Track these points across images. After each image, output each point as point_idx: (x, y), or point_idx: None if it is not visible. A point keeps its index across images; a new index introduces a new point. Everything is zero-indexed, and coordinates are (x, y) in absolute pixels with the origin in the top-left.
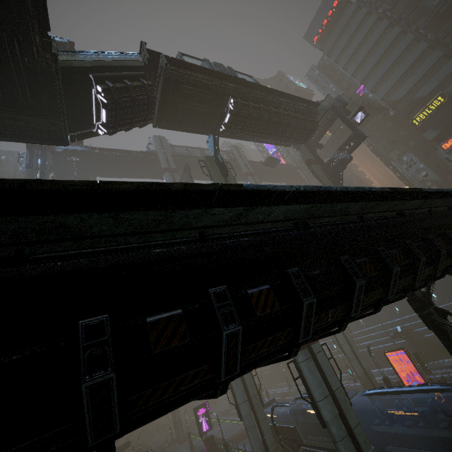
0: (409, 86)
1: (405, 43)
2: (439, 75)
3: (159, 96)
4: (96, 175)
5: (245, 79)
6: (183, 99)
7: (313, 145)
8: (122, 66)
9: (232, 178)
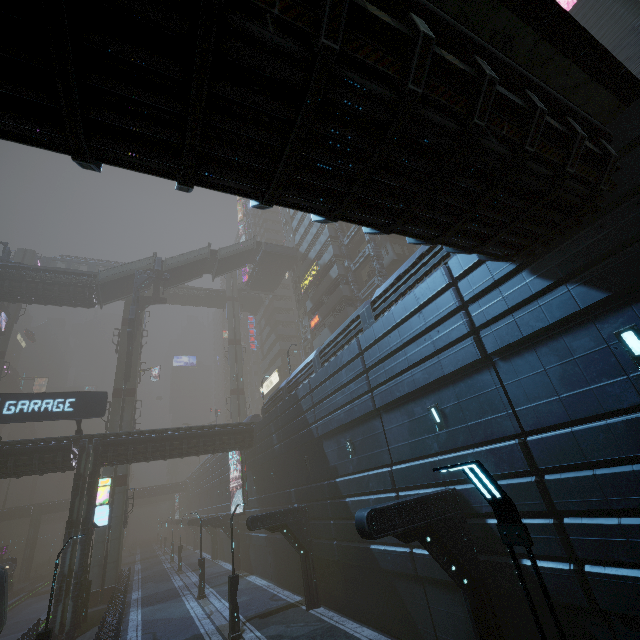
0: (308, 242)
1: None
2: (320, 241)
3: None
4: None
5: None
6: None
7: (144, 301)
8: None
9: None
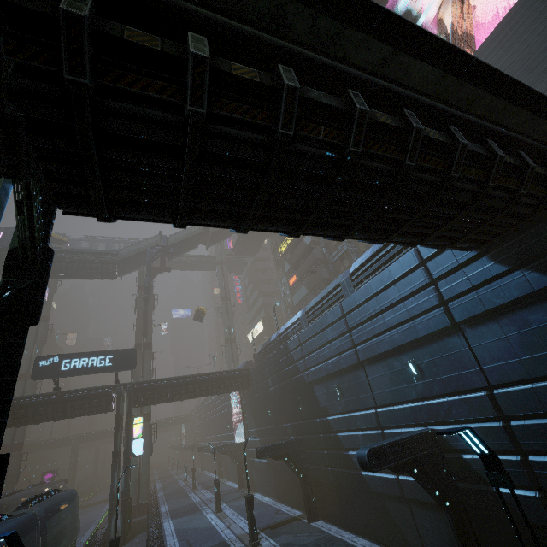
0: None
1: None
2: None
3: None
4: None
5: None
6: None
7: (153, 270)
8: None
9: None
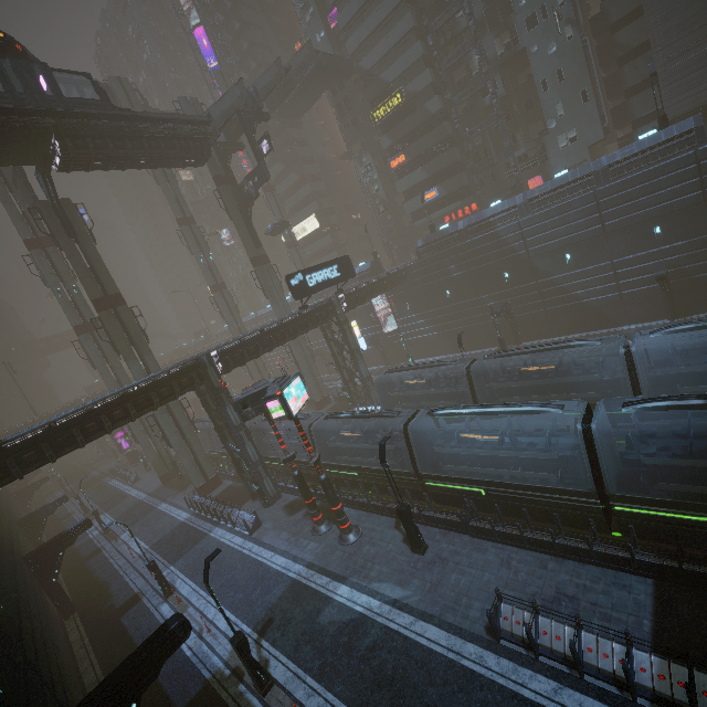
0: (379, 55)
1: None
2: (405, 60)
3: None
4: None
5: (72, 109)
6: None
7: (226, 149)
8: None
9: (86, 236)
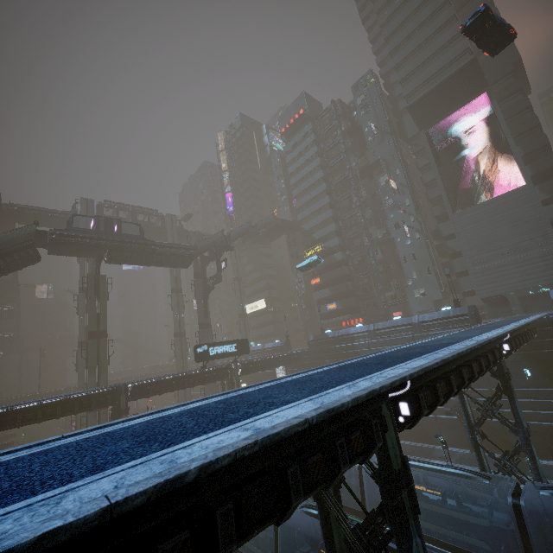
0: (313, 224)
1: (321, 188)
2: (326, 230)
3: (48, 247)
4: (14, 222)
5: (122, 239)
6: (68, 248)
7: (207, 259)
8: (14, 244)
9: (104, 295)
